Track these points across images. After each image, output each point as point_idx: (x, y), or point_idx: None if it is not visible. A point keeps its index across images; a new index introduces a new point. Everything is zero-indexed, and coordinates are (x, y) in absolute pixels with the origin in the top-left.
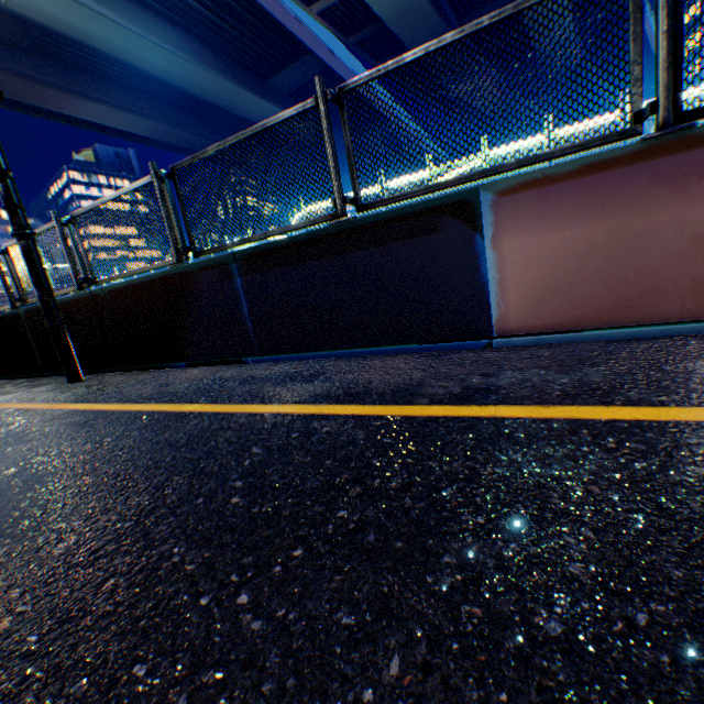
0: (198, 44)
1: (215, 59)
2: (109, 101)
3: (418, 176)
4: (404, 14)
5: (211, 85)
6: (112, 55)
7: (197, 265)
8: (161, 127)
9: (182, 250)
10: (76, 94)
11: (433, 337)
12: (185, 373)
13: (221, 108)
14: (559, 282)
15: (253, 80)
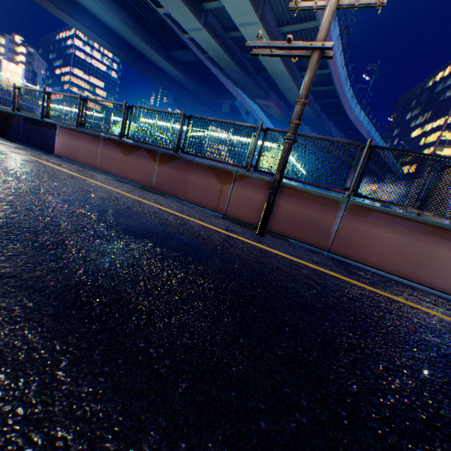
0: (134, 21)
1: (141, 31)
2: (83, 23)
3: (185, 128)
4: (221, 59)
5: (136, 41)
6: (86, 8)
7: (16, 114)
8: (108, 45)
9: (15, 108)
10: (66, 12)
11: (48, 152)
12: (0, 139)
13: (141, 53)
14: (63, 148)
15: (161, 48)
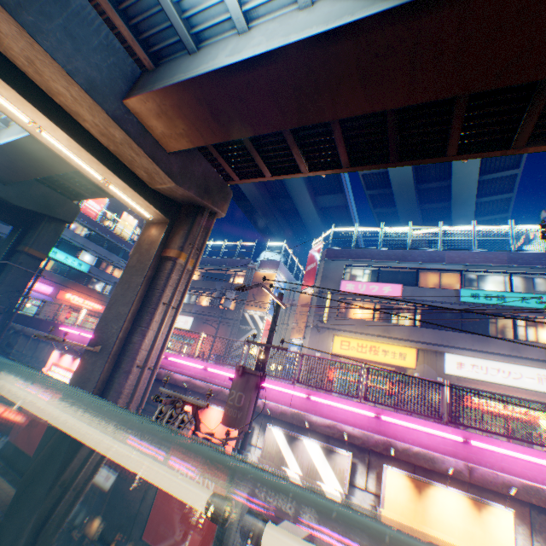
0: None
1: None
2: None
3: (403, 228)
4: (401, 186)
5: (296, 183)
6: None
7: None
8: (256, 192)
9: None
10: None
11: None
12: None
13: (290, 196)
14: None
15: (311, 193)
